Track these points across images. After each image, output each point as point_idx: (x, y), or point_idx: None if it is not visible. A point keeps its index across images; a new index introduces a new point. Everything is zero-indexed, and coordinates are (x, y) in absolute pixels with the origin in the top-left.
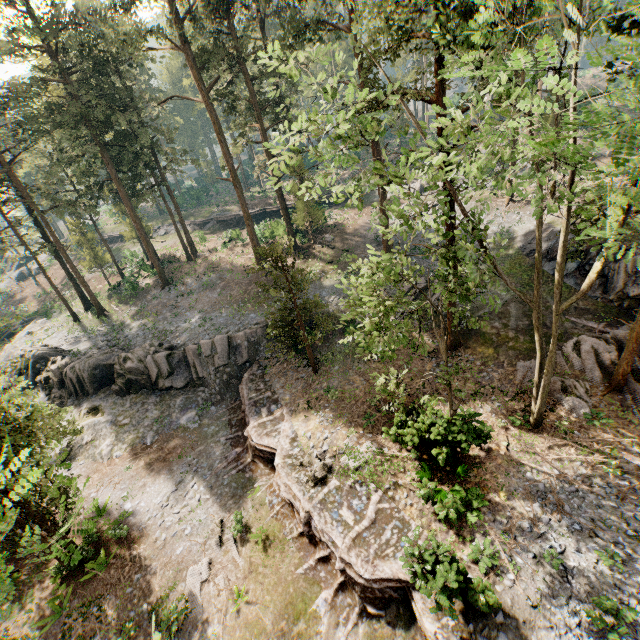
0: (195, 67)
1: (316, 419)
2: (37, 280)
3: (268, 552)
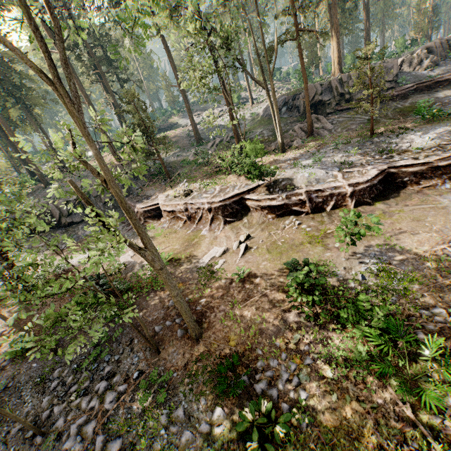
0: (49, 30)
1: (178, 187)
2: None
3: (168, 236)
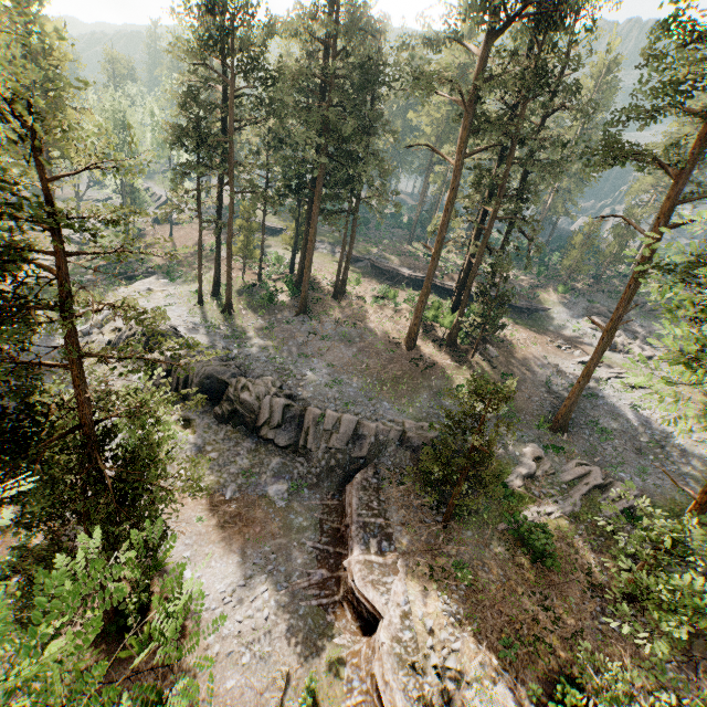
0: (467, 128)
1: (439, 601)
2: (172, 231)
3: None
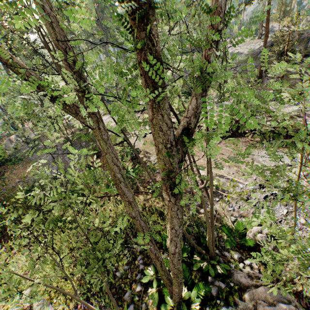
0: None
1: None
2: None
3: None
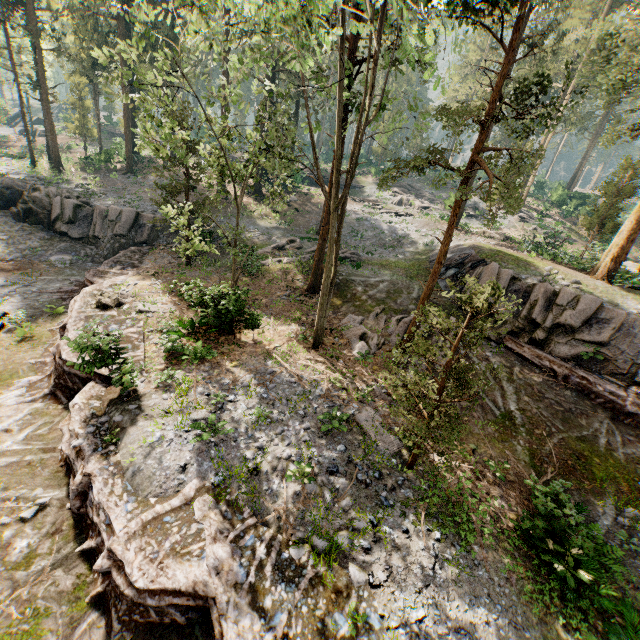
0: None
1: (150, 282)
2: (35, 138)
3: (22, 343)
